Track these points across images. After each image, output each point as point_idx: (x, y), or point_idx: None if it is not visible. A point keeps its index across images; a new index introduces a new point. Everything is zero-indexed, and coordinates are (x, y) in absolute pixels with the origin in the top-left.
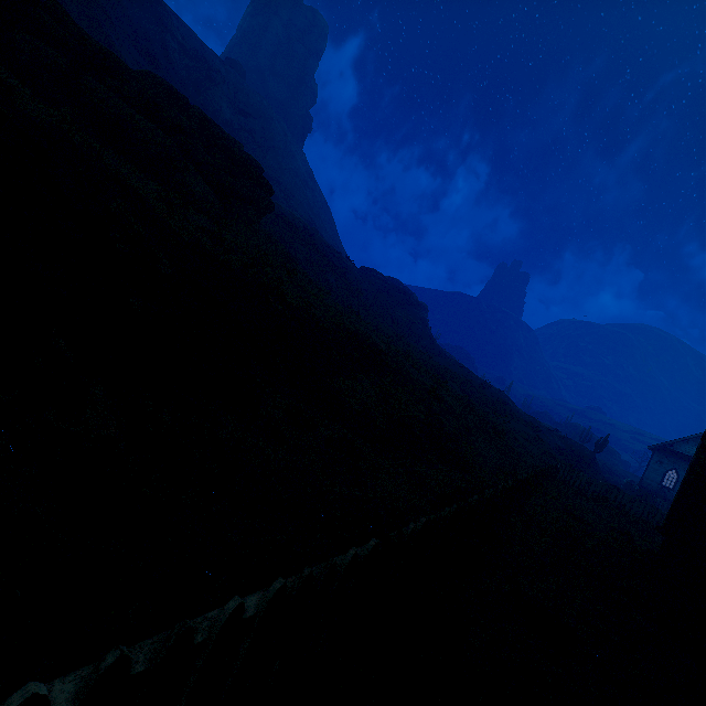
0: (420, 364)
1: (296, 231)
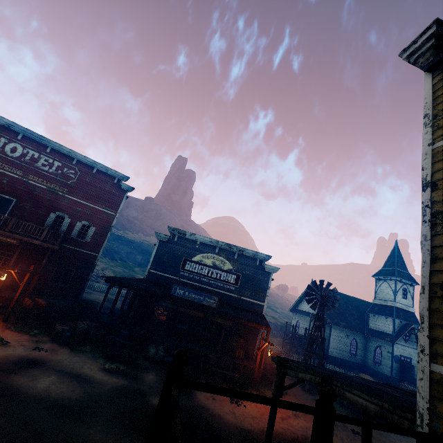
0: (123, 273)
1: (132, 244)
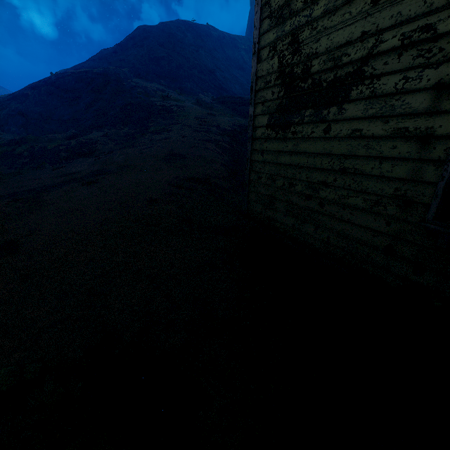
0: None
1: None
